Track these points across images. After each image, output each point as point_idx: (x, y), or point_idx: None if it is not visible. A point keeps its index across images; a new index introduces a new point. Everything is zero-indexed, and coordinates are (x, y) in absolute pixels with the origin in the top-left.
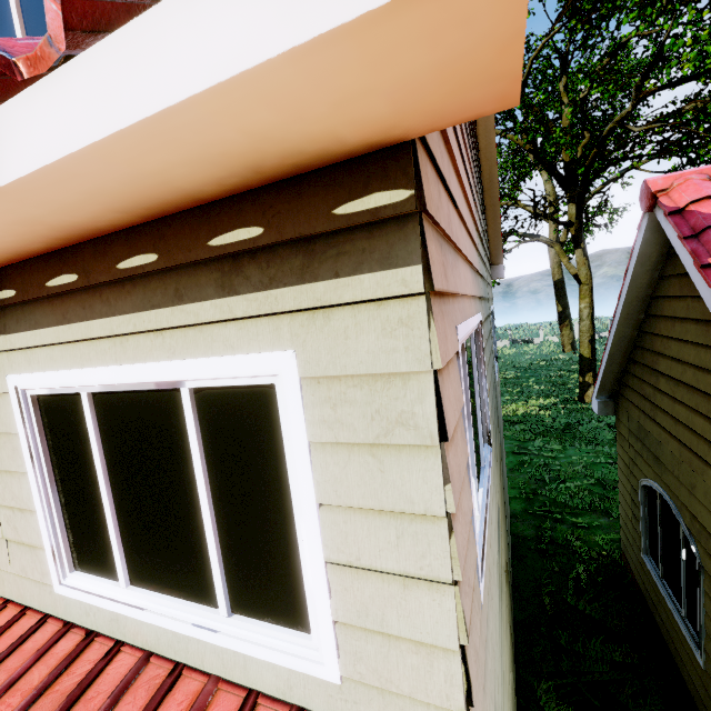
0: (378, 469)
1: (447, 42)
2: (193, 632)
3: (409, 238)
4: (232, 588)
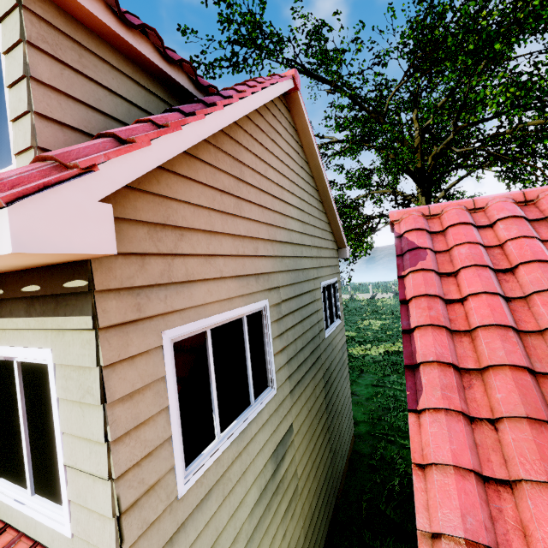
0: (82, 415)
1: (36, 256)
2: (14, 504)
3: (88, 302)
4: (35, 478)
